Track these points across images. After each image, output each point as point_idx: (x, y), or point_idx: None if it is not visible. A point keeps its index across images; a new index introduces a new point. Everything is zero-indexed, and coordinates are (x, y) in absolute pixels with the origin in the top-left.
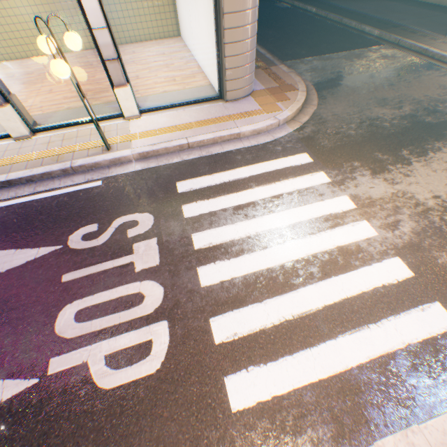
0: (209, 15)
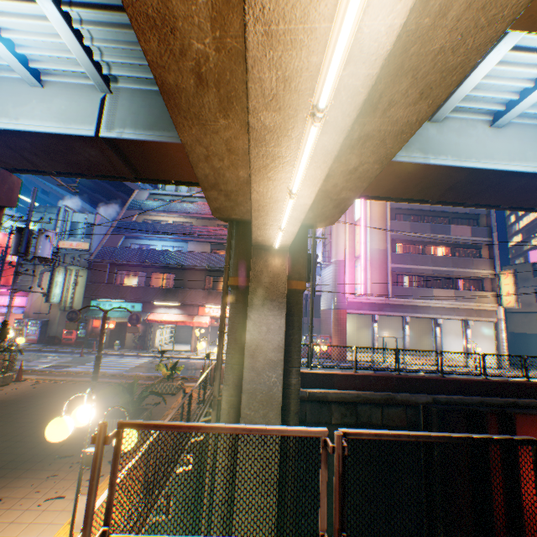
0: (488, 347)
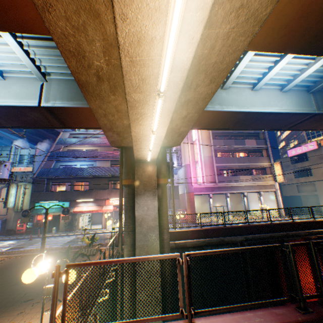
0: (273, 205)
